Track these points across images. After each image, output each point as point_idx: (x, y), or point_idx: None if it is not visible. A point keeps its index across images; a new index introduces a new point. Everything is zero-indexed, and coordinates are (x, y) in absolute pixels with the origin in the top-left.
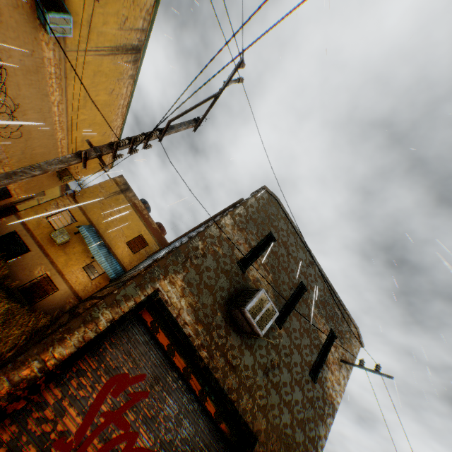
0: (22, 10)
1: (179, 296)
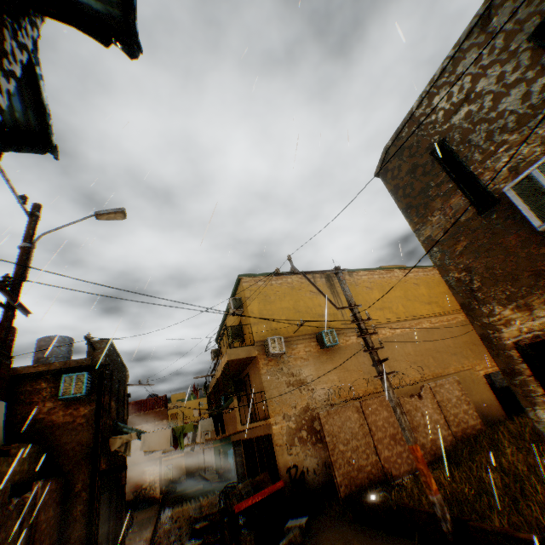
0: (332, 356)
1: (528, 317)
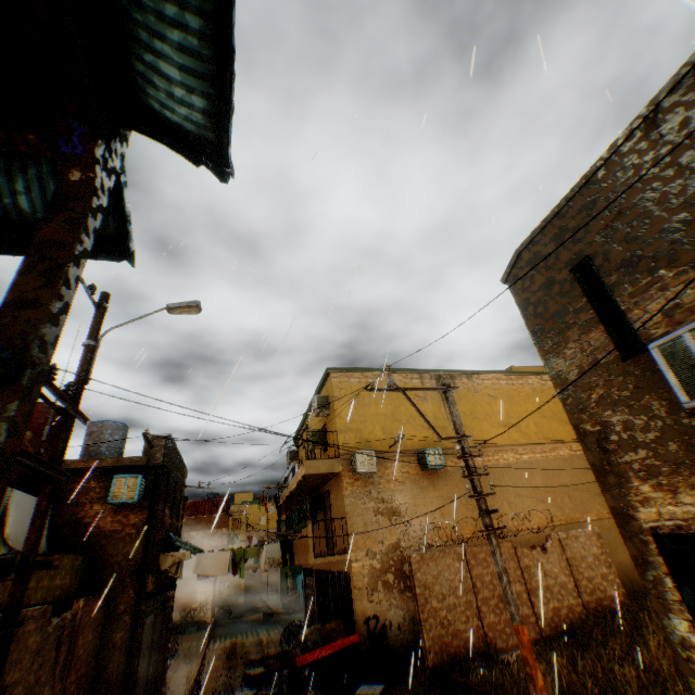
0: (435, 482)
1: (670, 501)
